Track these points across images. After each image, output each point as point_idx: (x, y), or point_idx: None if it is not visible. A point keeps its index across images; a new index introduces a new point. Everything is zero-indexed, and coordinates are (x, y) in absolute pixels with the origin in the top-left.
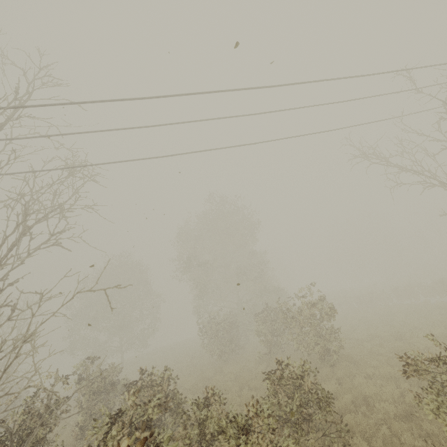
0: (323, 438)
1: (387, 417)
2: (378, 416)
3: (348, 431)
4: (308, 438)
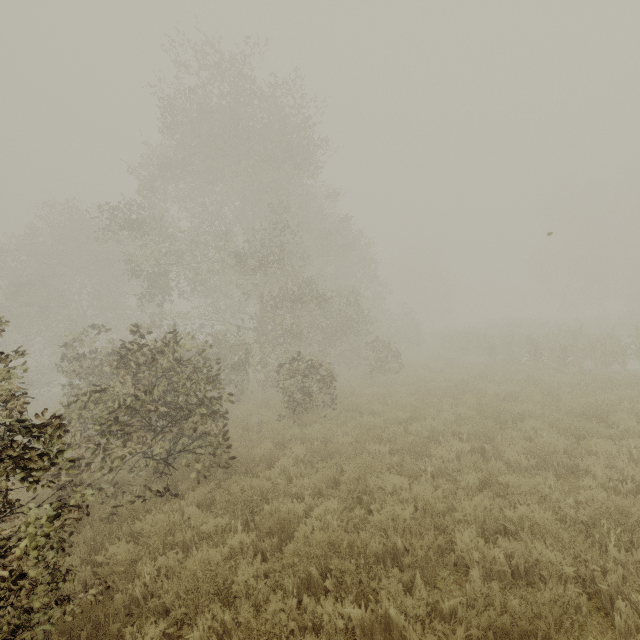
0: None
1: None
2: None
3: None
4: None
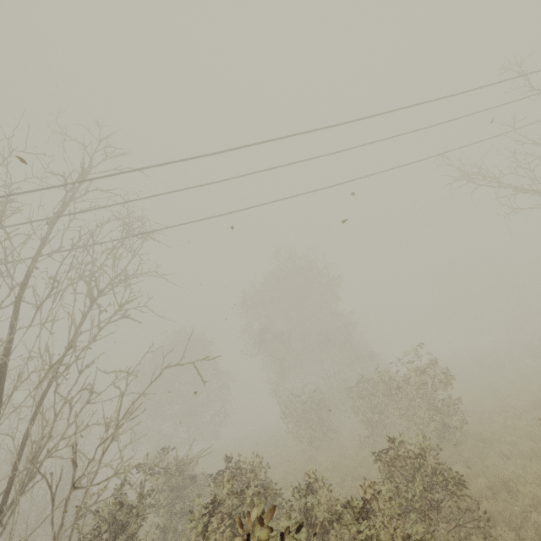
0: (457, 531)
1: (536, 503)
2: (524, 503)
3: (489, 520)
4: (439, 528)
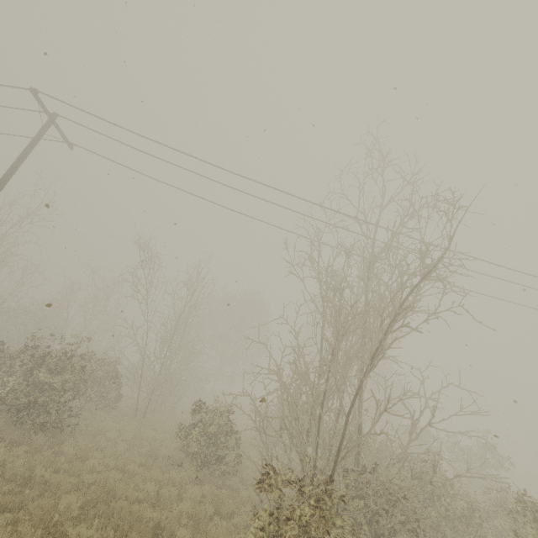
0: None
1: None
2: None
3: None
4: None
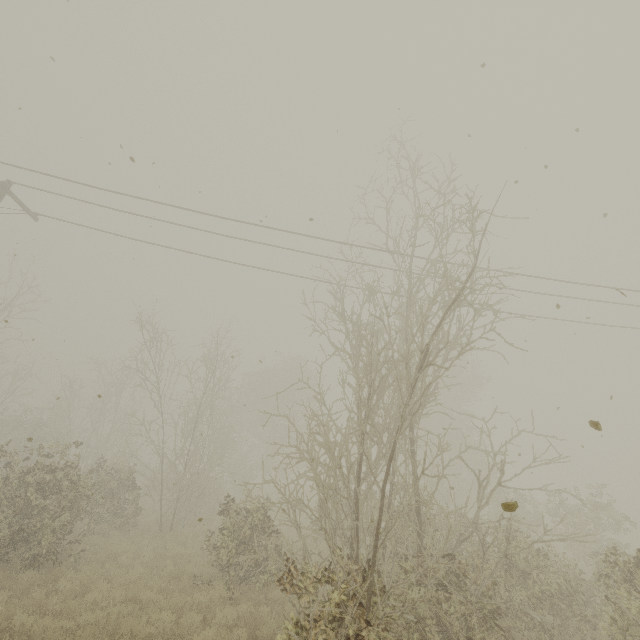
0: None
1: None
2: None
3: None
4: None
